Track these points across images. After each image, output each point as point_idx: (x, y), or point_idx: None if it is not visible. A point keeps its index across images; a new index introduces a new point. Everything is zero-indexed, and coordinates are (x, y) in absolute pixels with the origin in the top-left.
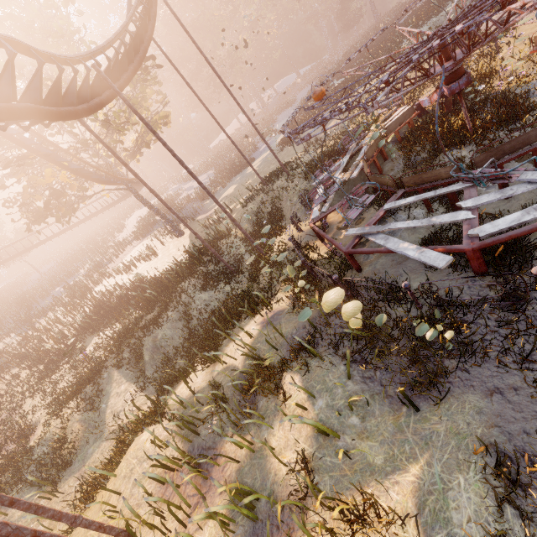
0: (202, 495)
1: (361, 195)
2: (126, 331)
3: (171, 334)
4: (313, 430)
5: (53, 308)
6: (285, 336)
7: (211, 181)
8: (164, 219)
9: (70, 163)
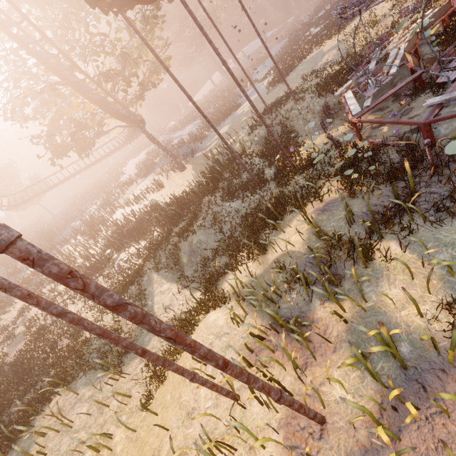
0: (313, 354)
1: (389, 98)
2: (159, 240)
3: (205, 239)
4: (442, 281)
5: (74, 236)
6: (355, 214)
7: (199, 128)
8: (169, 154)
9: (93, 94)
